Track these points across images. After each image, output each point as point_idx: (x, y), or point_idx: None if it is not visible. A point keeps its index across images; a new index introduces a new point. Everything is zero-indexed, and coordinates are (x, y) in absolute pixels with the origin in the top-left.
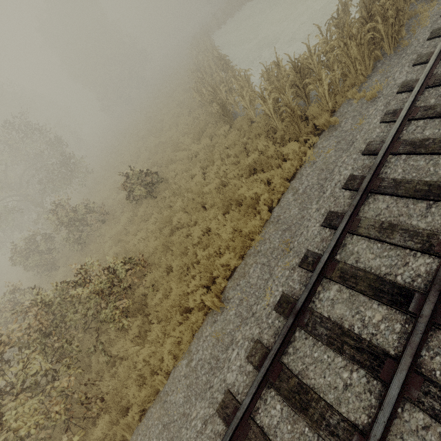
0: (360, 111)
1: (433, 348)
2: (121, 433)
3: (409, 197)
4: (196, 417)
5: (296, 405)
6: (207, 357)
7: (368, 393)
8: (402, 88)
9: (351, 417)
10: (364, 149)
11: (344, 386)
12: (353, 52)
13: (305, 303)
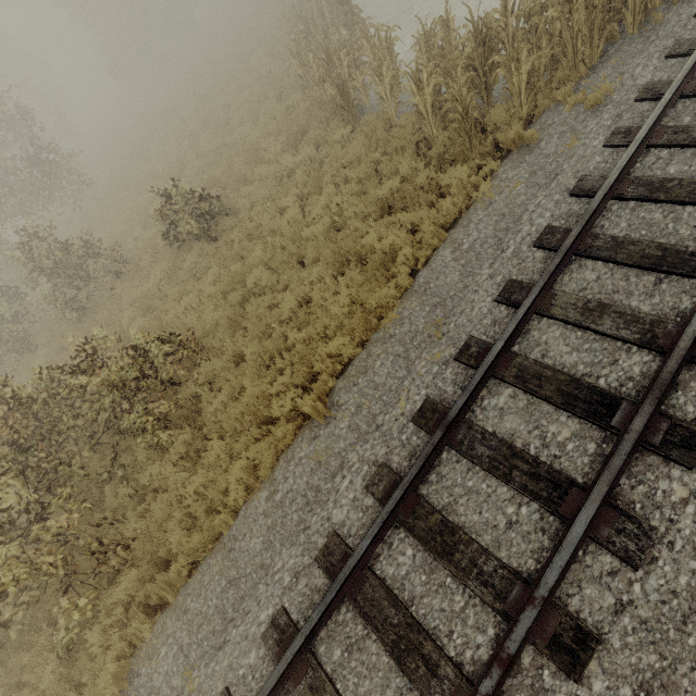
0: (572, 126)
1: (636, 475)
2: (159, 593)
3: (632, 265)
4: (283, 568)
5: (437, 549)
6: (300, 488)
7: (541, 533)
8: (644, 93)
9: (513, 563)
10: (574, 186)
11: (507, 525)
12: (579, 17)
13: (461, 412)
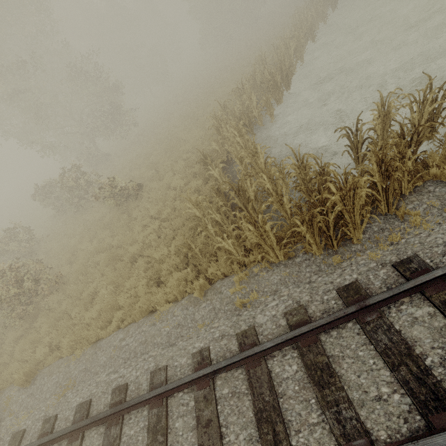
0: (220, 308)
1: None
2: None
3: None
4: None
5: None
6: None
7: None
8: (241, 335)
9: None
10: (155, 370)
11: None
12: (251, 240)
13: None
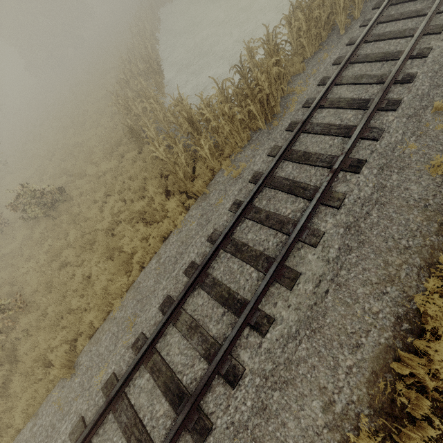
0: (225, 187)
1: None
2: None
3: (216, 300)
4: None
5: None
6: (46, 424)
7: None
8: (252, 178)
9: None
10: (209, 236)
11: None
12: (225, 128)
13: (122, 389)
